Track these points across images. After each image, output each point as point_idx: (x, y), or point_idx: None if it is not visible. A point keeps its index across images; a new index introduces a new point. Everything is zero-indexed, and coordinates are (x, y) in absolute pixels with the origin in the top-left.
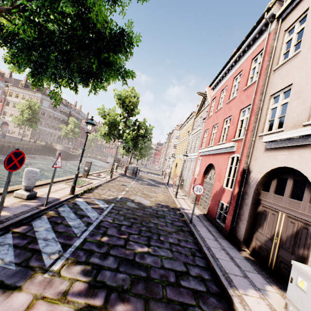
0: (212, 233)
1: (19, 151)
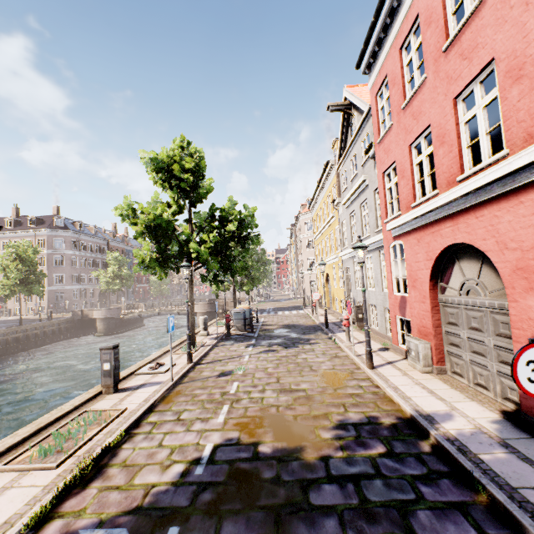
0: None
1: None
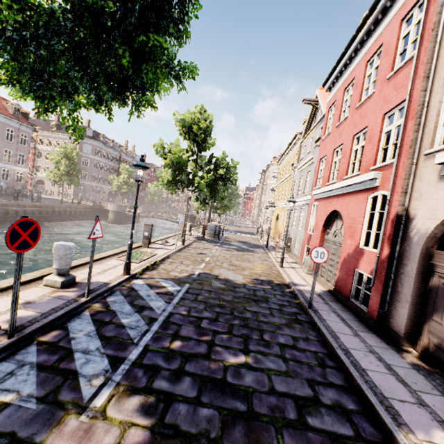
0: (347, 323)
1: (27, 219)
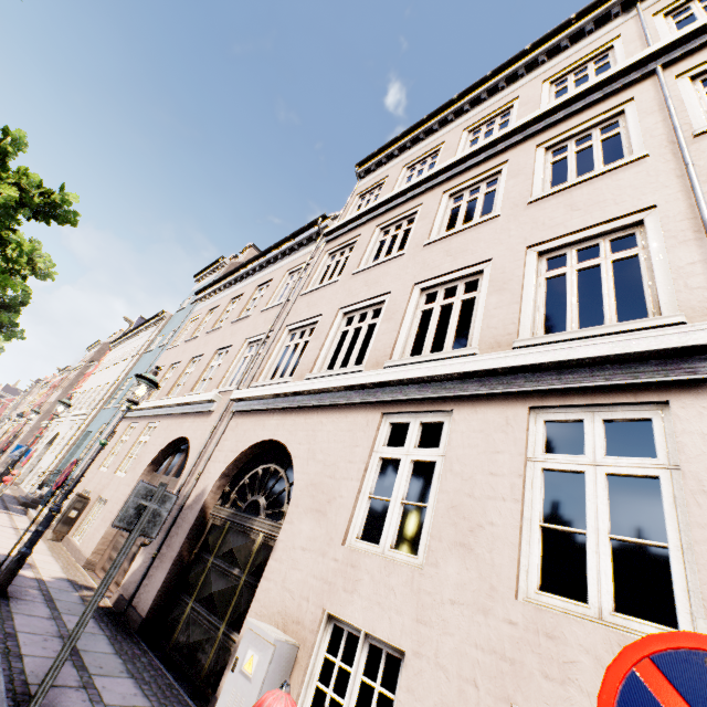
0: None
1: None
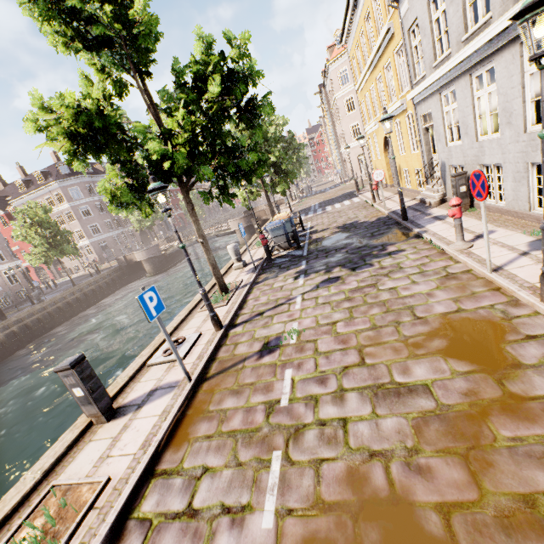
0: None
1: None
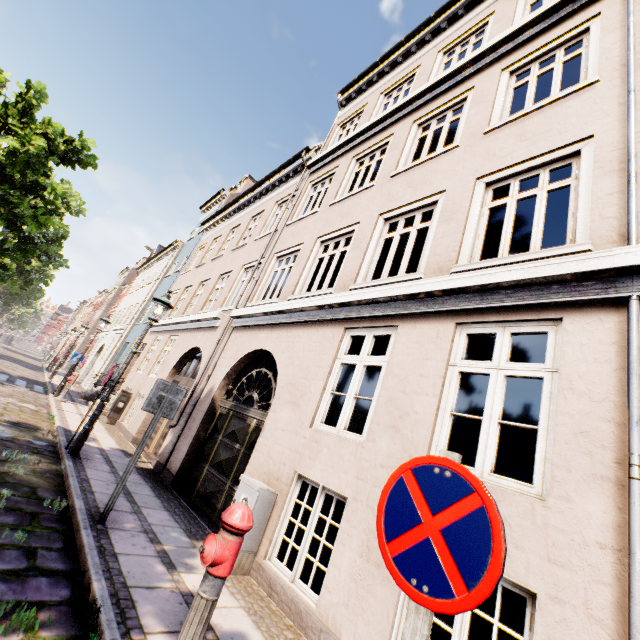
0: None
1: None
